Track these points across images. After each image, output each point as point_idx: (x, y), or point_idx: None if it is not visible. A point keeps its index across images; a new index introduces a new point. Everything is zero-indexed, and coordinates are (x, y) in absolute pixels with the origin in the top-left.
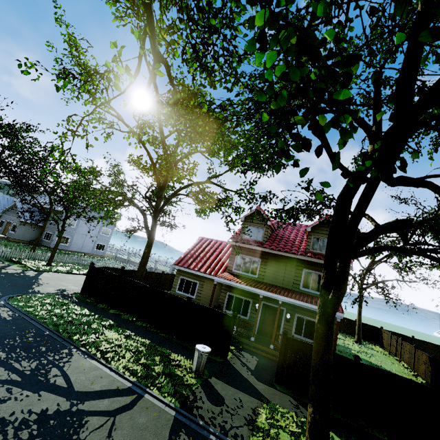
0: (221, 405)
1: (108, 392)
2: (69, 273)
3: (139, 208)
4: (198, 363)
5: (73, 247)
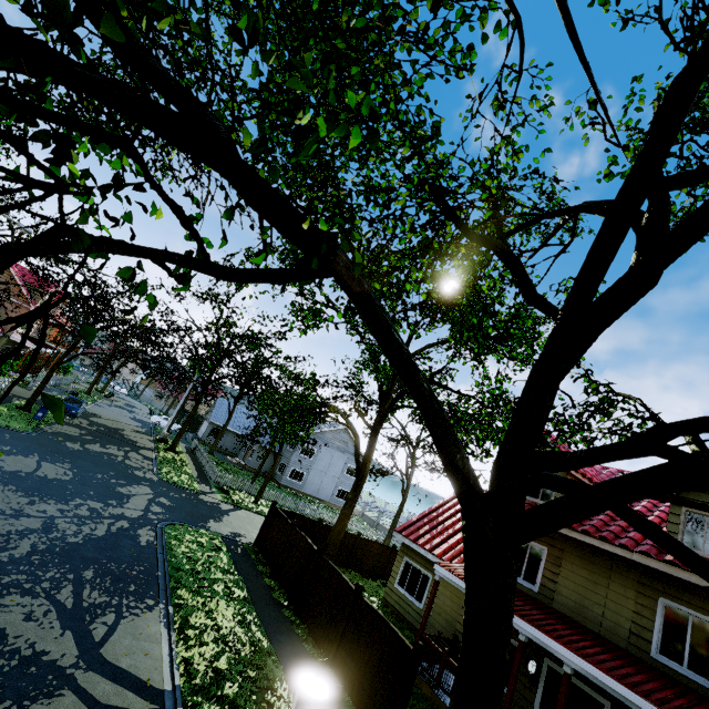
0: None
1: (130, 678)
2: None
3: (349, 427)
4: None
5: (308, 487)
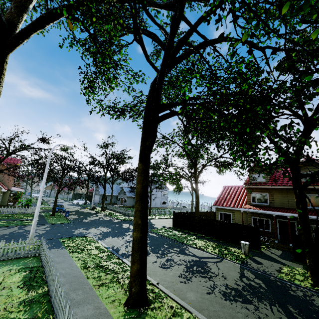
0: (261, 265)
1: (209, 257)
2: (159, 219)
3: (187, 178)
4: (244, 249)
5: (152, 205)
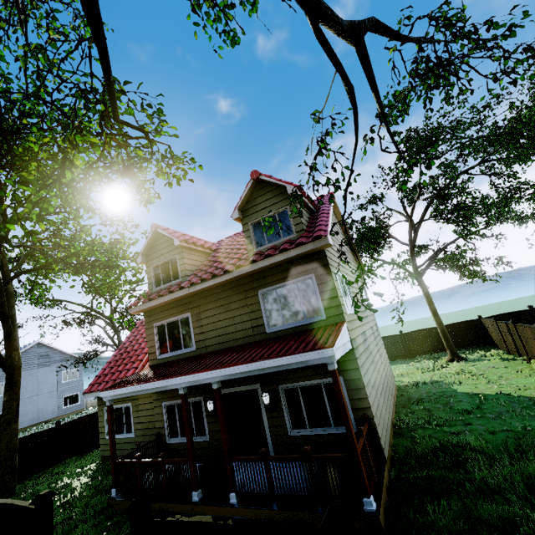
0: None
1: None
2: None
3: None
4: None
5: (22, 421)
